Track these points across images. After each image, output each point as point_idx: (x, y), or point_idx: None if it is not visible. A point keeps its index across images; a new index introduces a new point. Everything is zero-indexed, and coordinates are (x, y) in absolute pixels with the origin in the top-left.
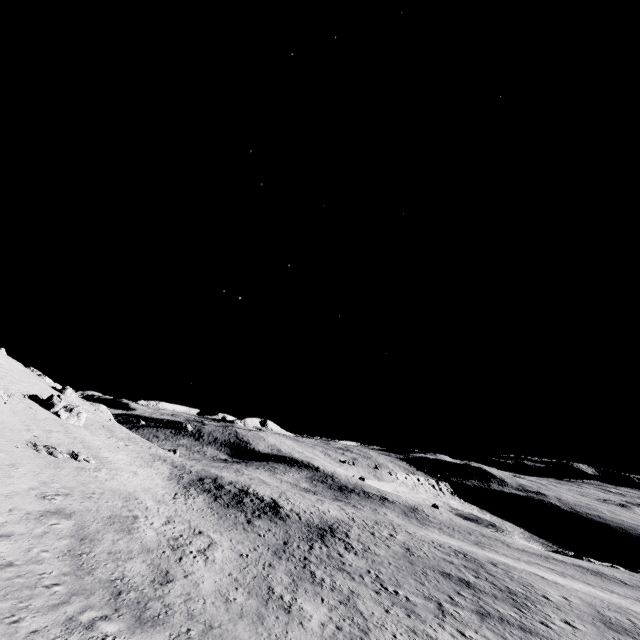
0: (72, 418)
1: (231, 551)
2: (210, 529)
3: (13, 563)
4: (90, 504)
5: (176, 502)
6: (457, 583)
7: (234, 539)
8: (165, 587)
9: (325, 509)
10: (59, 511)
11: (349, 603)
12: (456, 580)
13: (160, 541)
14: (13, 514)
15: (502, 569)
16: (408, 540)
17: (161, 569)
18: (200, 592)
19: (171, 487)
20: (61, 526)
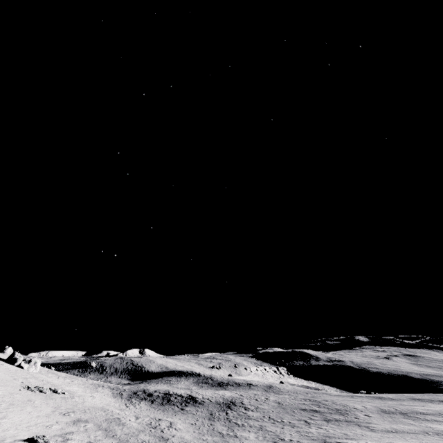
0: (31, 367)
1: (185, 423)
2: (163, 417)
3: (90, 441)
4: (89, 415)
5: (130, 408)
6: (310, 412)
7: (181, 418)
8: (168, 441)
9: (222, 393)
10: (79, 420)
11: (262, 429)
12: (309, 411)
13: (143, 426)
14: (60, 424)
15: (330, 401)
16: (277, 399)
17: (158, 436)
18: (187, 440)
19: (119, 401)
20: (89, 426)
